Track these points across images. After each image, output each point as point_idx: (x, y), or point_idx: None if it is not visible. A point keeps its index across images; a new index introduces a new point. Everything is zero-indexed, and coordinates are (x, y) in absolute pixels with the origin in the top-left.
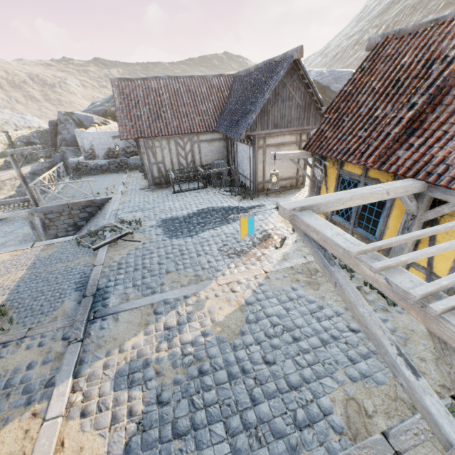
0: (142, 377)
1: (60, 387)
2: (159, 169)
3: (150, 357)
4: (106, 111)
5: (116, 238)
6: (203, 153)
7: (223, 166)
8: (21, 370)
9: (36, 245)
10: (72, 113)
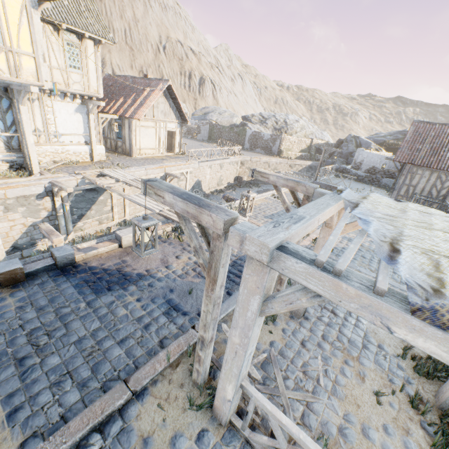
0: None
1: None
2: (407, 190)
3: None
4: (384, 142)
5: None
6: None
7: None
8: None
9: None
10: (358, 137)
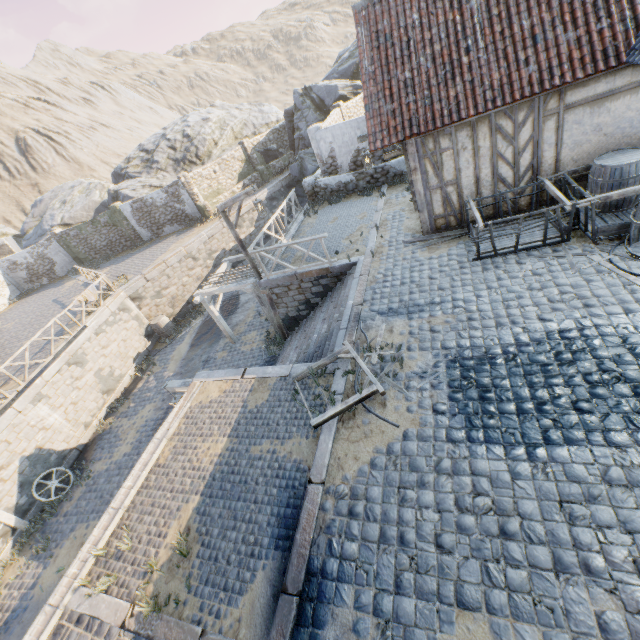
0: None
1: None
2: (446, 198)
3: None
4: (358, 67)
5: (351, 403)
6: (568, 141)
7: (635, 171)
8: None
9: (247, 375)
10: (310, 88)
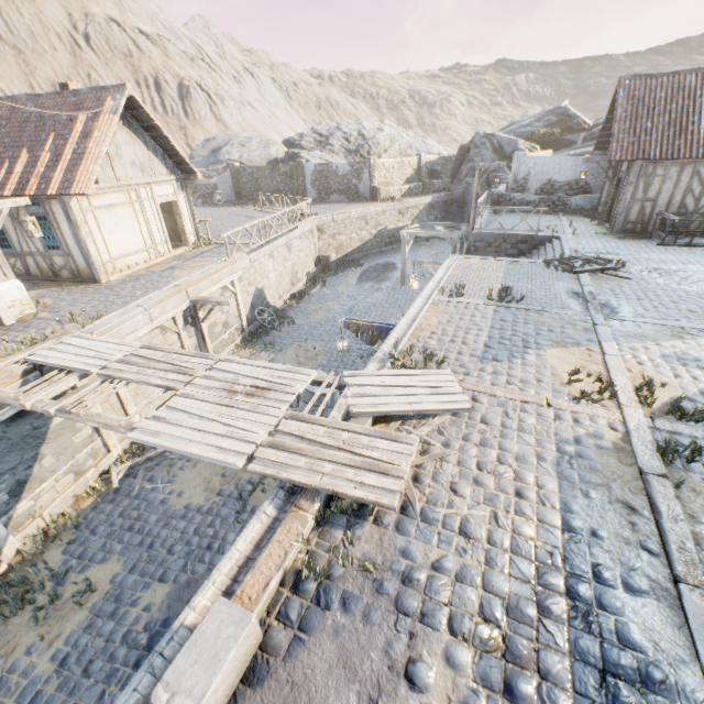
0: (696, 365)
1: (606, 343)
2: (641, 210)
3: (699, 358)
4: (532, 135)
5: (597, 269)
6: None
7: None
8: (556, 327)
9: (498, 259)
10: (493, 135)
